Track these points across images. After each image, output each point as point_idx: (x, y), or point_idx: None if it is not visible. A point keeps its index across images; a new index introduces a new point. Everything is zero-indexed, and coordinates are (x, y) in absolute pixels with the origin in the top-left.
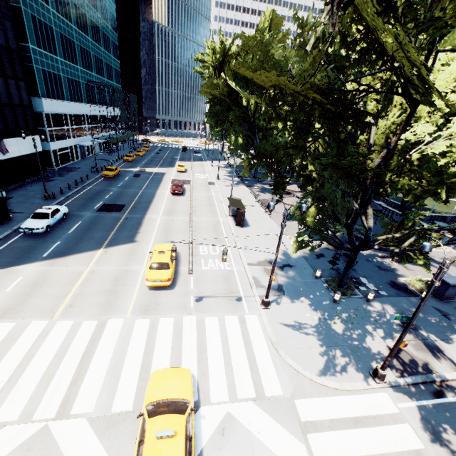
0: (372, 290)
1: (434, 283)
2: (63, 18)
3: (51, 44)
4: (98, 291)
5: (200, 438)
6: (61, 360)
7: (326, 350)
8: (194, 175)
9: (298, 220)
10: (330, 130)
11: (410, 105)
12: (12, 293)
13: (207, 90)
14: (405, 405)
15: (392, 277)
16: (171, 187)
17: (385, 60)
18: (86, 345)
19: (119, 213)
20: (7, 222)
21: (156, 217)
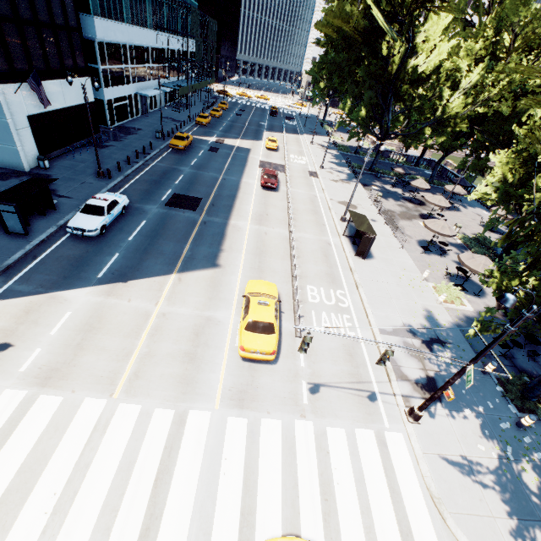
0: None
1: None
2: None
3: None
4: (173, 353)
5: None
6: (126, 483)
7: (519, 528)
8: (289, 157)
9: (493, 291)
10: None
11: None
12: (58, 339)
13: (334, 22)
14: None
15: None
16: (262, 176)
17: None
18: (160, 457)
19: (194, 212)
20: (51, 212)
21: (243, 225)
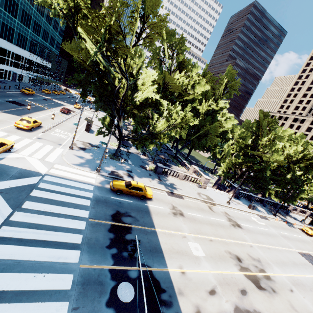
0: (129, 163)
1: (112, 130)
2: (28, 2)
3: (14, 12)
4: None
5: (6, 156)
6: None
7: (84, 163)
8: (83, 112)
9: (101, 122)
10: (98, 78)
11: (126, 79)
12: None
13: None
14: (100, 178)
15: (144, 165)
16: (61, 108)
17: (110, 59)
18: None
19: (20, 106)
20: None
21: (41, 115)
